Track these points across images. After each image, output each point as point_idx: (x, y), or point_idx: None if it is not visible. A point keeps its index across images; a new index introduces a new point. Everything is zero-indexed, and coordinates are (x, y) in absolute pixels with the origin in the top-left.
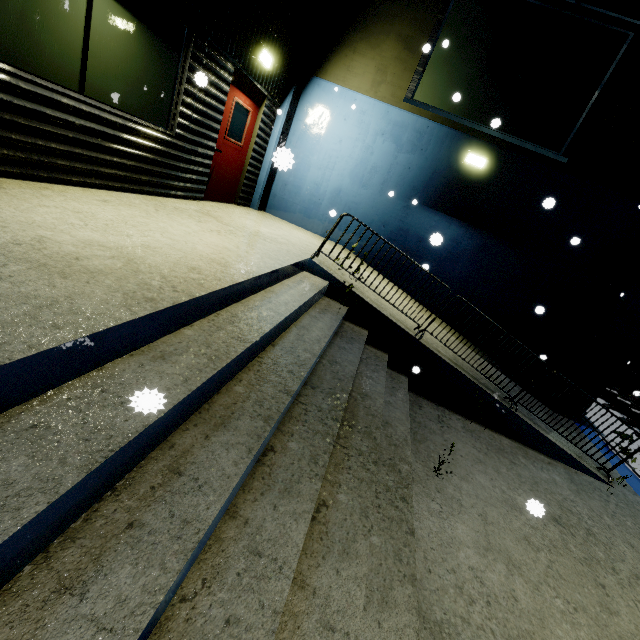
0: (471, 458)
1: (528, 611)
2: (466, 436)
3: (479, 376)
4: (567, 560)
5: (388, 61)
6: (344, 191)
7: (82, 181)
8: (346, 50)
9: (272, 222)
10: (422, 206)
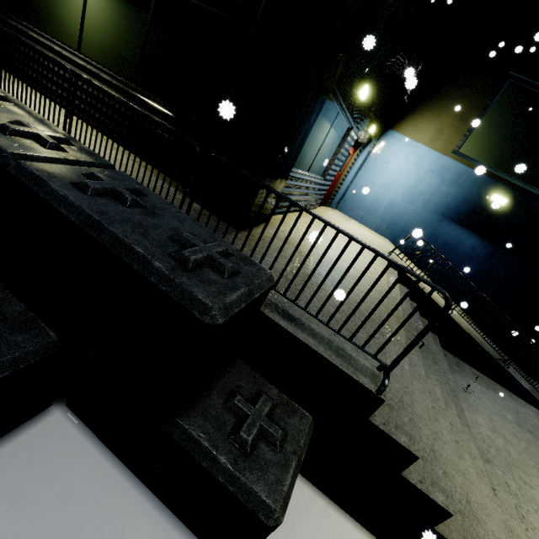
0: (479, 389)
1: (516, 459)
2: (474, 377)
3: (483, 343)
4: (536, 449)
5: (445, 126)
6: (396, 204)
7: (293, 210)
8: (416, 116)
9: (348, 221)
10: (451, 222)
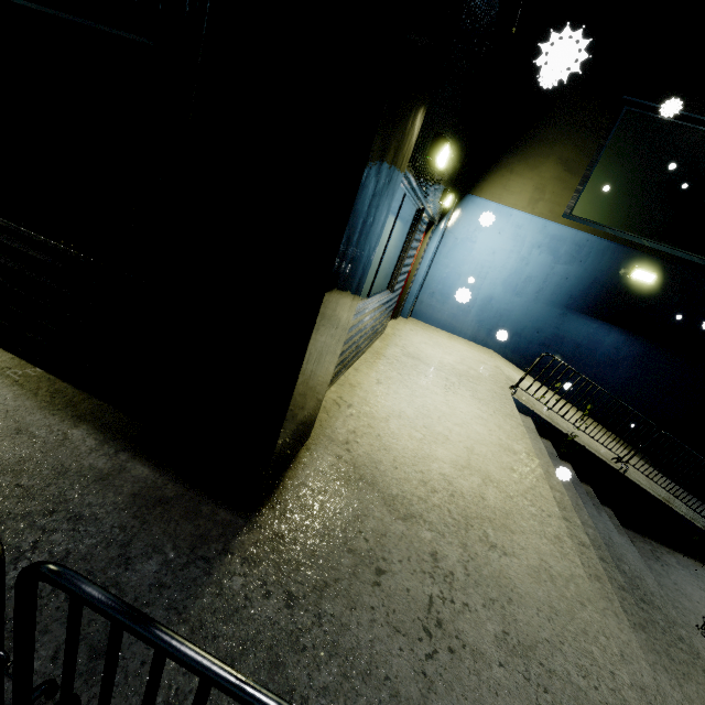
0: None
1: None
2: (687, 575)
3: (676, 503)
4: None
5: (547, 181)
6: (496, 299)
7: (352, 361)
8: (503, 171)
9: (433, 337)
10: (580, 314)
